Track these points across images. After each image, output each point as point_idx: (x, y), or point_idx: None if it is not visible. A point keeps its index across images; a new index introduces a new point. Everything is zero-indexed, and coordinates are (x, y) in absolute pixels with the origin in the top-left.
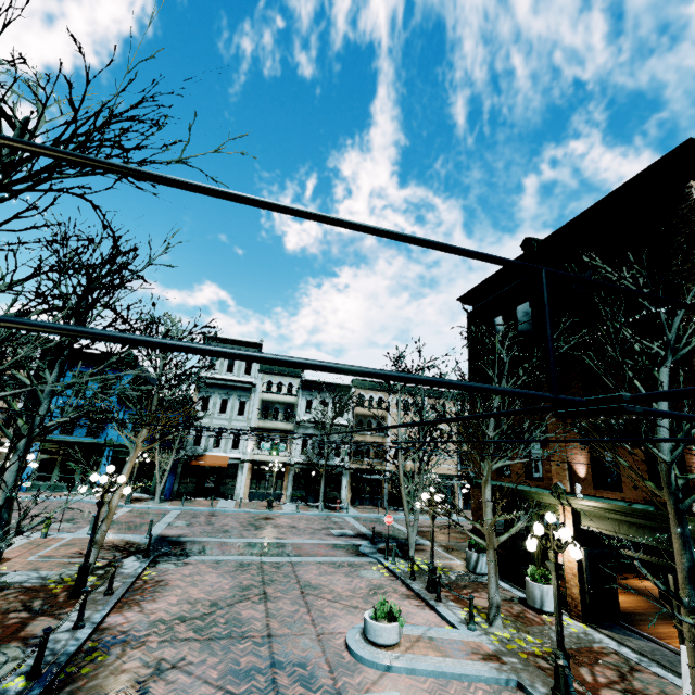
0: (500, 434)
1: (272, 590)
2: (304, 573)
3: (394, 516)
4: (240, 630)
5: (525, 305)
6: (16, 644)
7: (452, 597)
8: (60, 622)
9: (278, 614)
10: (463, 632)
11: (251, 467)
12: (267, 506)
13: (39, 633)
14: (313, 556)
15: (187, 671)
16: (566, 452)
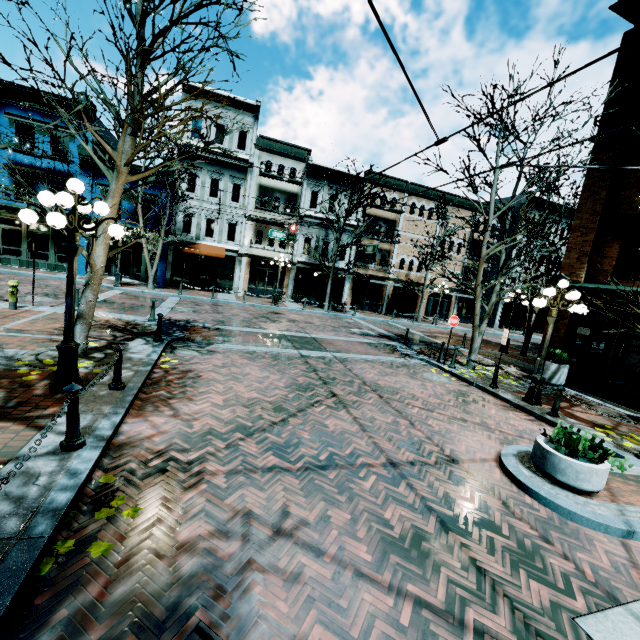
0: None
1: (340, 391)
2: (362, 373)
3: (400, 321)
4: (342, 453)
5: None
6: None
7: (560, 412)
8: (36, 435)
9: (375, 426)
10: None
11: (249, 262)
12: (273, 302)
13: None
14: (355, 354)
15: (308, 545)
16: None
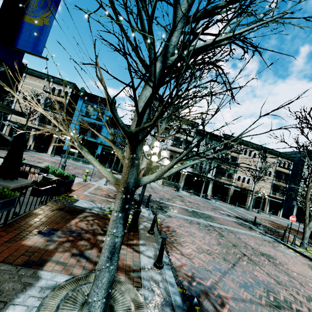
0: None
1: (245, 252)
2: (246, 241)
3: (240, 209)
4: (279, 298)
5: None
6: (122, 277)
7: None
8: (140, 256)
9: (282, 282)
10: None
11: None
12: (176, 190)
13: (132, 265)
14: (234, 227)
15: None
16: None
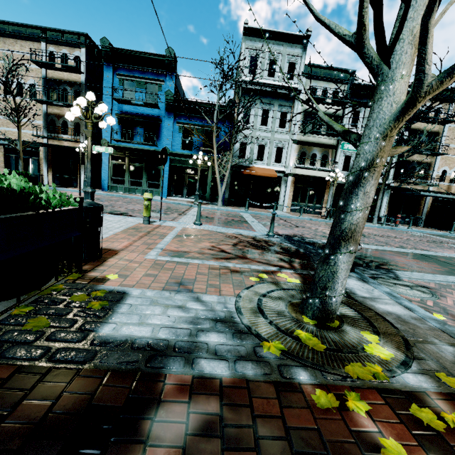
0: None
1: None
2: None
3: None
4: None
5: None
6: None
7: None
8: None
9: None
10: None
11: (293, 181)
12: (328, 216)
13: None
14: None
15: None
16: None
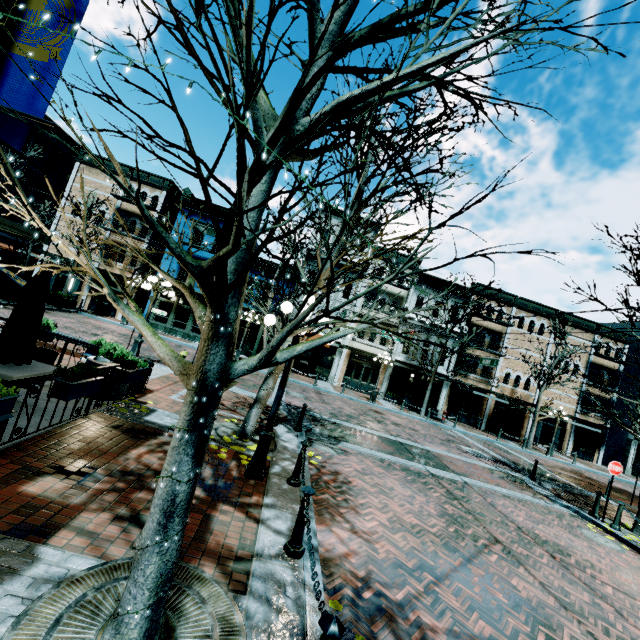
0: None
1: (500, 535)
2: (508, 512)
3: (508, 444)
4: (560, 639)
5: None
6: (210, 569)
7: None
8: (258, 529)
9: (574, 604)
10: None
11: (349, 354)
12: (371, 398)
13: (236, 547)
14: (484, 482)
15: None
16: None
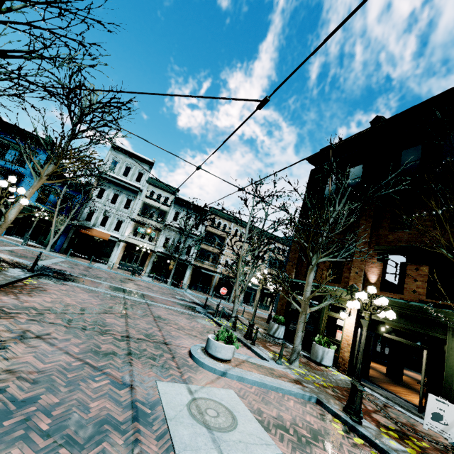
0: (328, 240)
1: (131, 313)
2: (156, 311)
3: (217, 300)
4: (103, 328)
5: (358, 167)
6: None
7: (261, 345)
8: None
9: (136, 326)
10: (273, 364)
11: (125, 246)
12: (132, 273)
13: None
14: (163, 304)
15: (50, 343)
16: (365, 265)
